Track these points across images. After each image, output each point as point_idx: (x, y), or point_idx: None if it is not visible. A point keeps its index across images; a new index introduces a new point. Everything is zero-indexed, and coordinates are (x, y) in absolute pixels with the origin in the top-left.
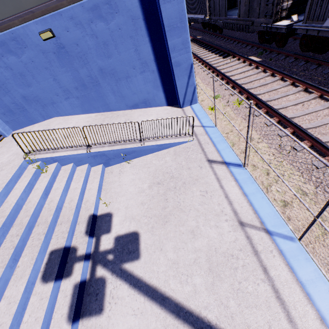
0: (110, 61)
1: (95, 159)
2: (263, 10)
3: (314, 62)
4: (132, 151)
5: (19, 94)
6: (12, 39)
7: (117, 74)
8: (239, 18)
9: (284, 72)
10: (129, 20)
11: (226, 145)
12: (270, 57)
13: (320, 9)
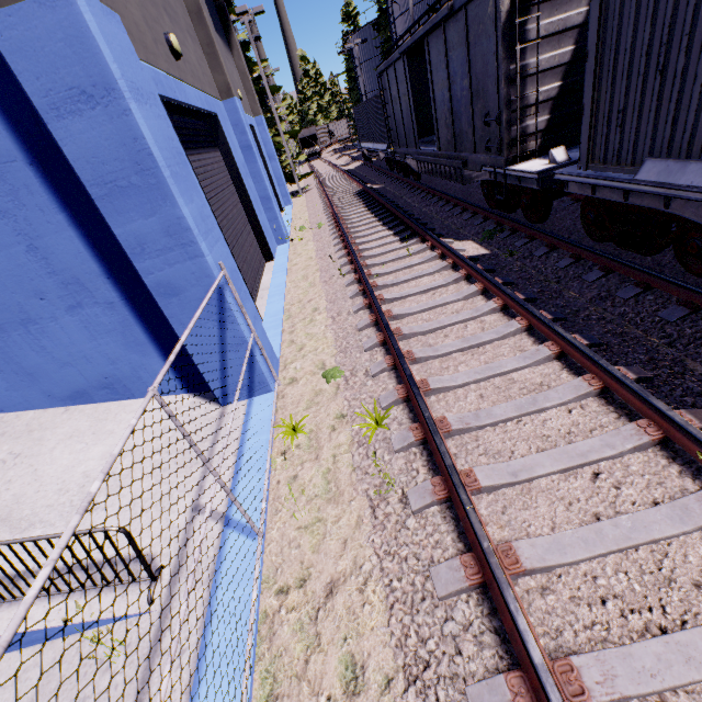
0: None
1: None
2: (483, 136)
3: (629, 275)
4: None
5: None
6: None
7: None
8: (439, 151)
9: (532, 310)
10: None
11: (235, 700)
12: (511, 246)
13: (619, 133)
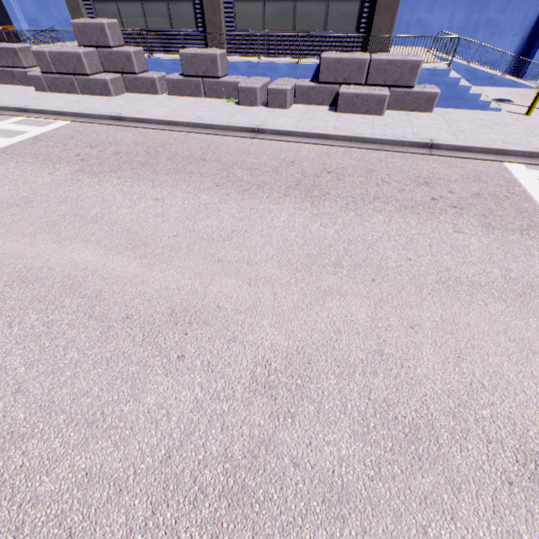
0: (499, 17)
1: (465, 74)
2: None
3: None
4: (493, 79)
5: (418, 17)
6: None
7: (496, 29)
8: None
9: None
10: None
11: None
12: None
13: None
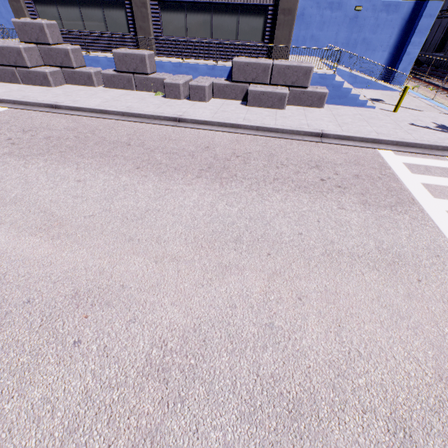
0: (372, 37)
1: (348, 79)
2: None
3: None
4: (369, 83)
5: (311, 33)
6: (337, 3)
7: (370, 46)
8: (444, 56)
9: None
10: (399, 19)
11: (422, 96)
12: None
13: None
